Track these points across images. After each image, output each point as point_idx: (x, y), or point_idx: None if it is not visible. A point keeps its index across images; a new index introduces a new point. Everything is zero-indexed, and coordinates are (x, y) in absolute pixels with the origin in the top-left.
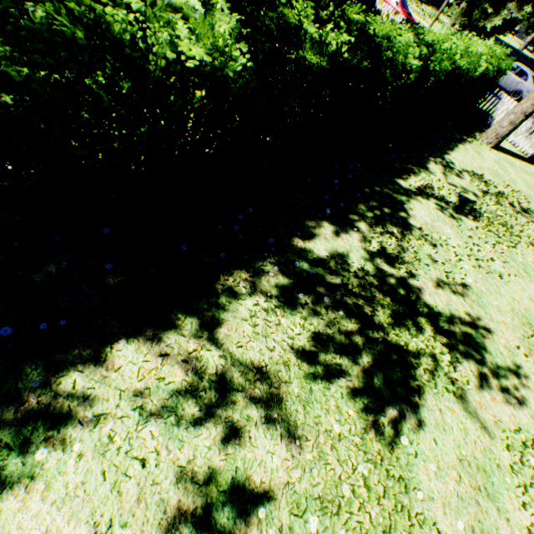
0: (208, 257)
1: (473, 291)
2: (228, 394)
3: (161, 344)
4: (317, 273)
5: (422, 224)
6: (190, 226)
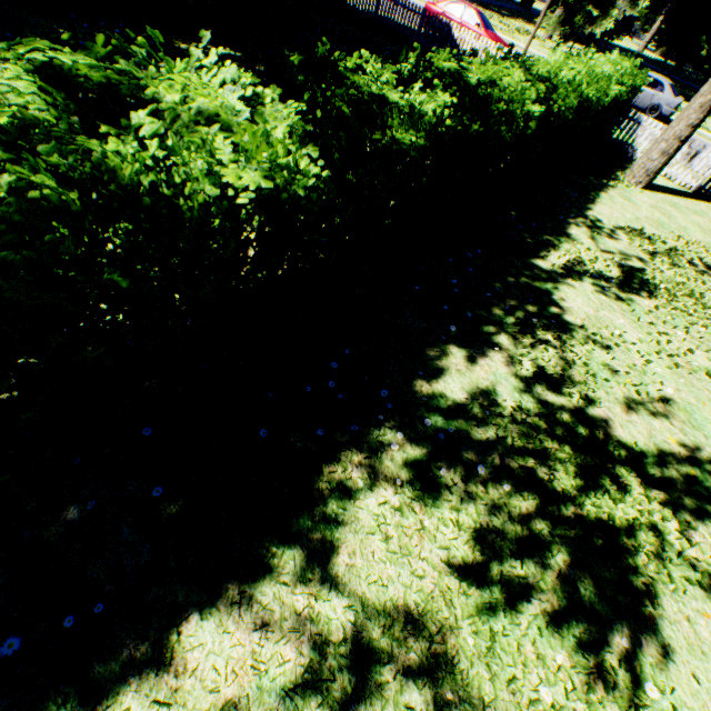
0: (299, 440)
1: (679, 406)
2: (369, 672)
3: (253, 606)
4: (458, 428)
5: (583, 318)
6: (266, 396)
